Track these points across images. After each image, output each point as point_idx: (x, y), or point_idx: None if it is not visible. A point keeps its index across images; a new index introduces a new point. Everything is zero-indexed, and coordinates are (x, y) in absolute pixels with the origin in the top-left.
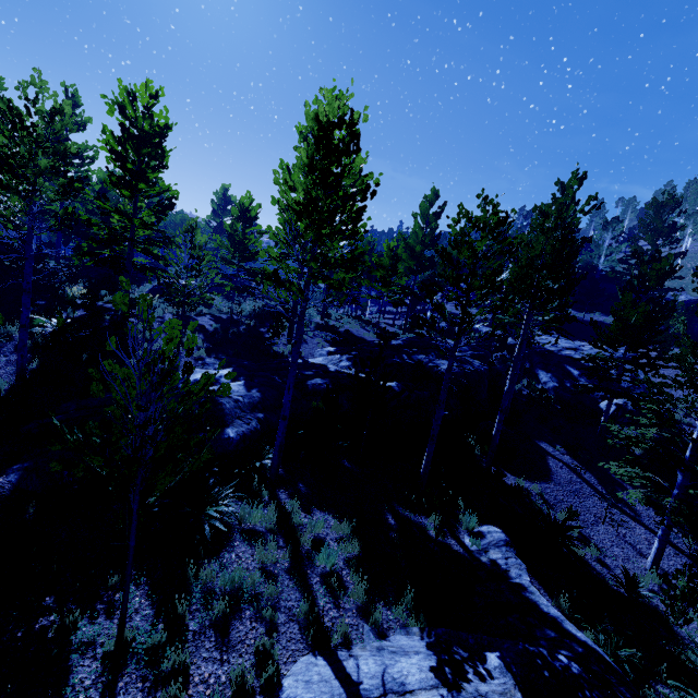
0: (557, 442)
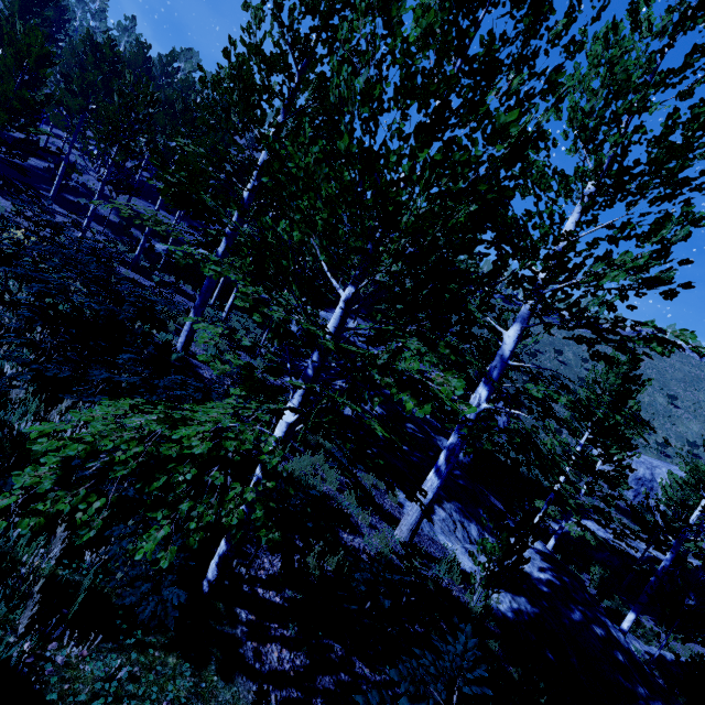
0: None
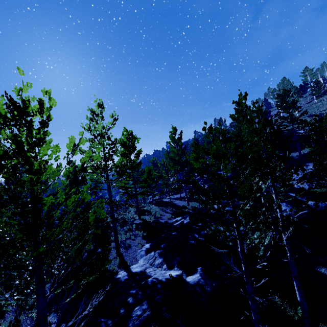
0: None
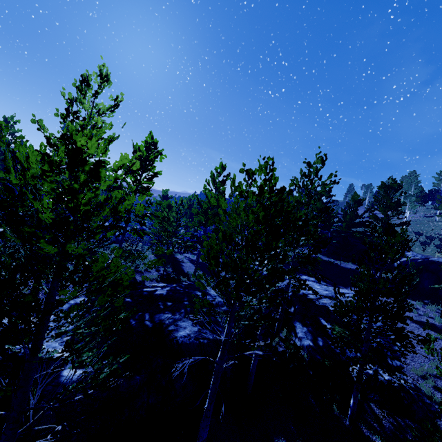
0: (301, 438)
